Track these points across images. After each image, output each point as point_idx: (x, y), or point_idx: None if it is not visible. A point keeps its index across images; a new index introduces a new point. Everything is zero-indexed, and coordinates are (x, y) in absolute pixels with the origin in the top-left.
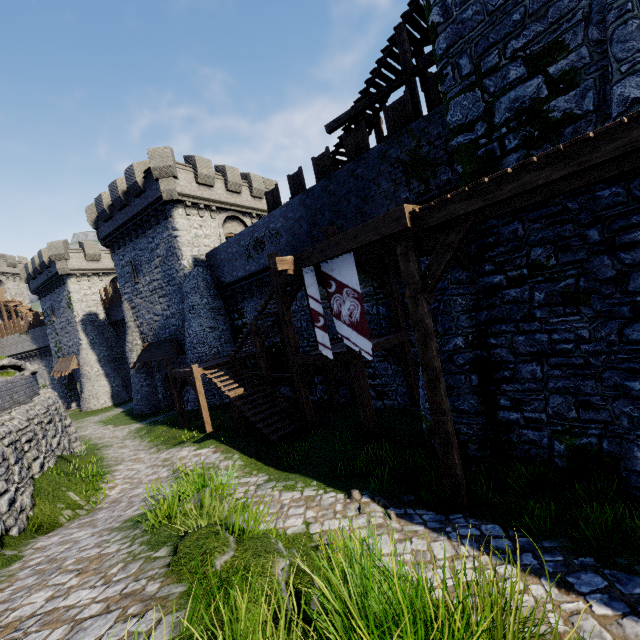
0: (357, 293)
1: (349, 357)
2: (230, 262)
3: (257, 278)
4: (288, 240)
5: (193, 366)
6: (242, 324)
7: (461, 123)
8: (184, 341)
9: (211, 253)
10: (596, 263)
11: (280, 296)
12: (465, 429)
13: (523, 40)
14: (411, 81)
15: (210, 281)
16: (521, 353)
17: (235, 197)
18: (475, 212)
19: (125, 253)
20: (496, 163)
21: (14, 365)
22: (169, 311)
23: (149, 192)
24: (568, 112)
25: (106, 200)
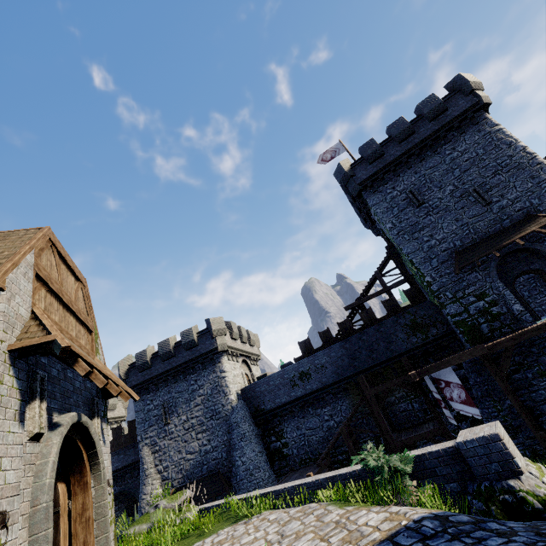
0: (459, 385)
1: (442, 430)
2: (272, 392)
3: (303, 400)
4: (333, 370)
5: (311, 473)
6: (281, 445)
7: (455, 313)
8: (228, 473)
9: (248, 387)
10: (542, 360)
11: (374, 402)
12: (538, 447)
13: (470, 290)
14: (390, 291)
15: (248, 411)
16: (538, 401)
17: (244, 346)
18: (514, 345)
19: (155, 397)
20: (478, 327)
21: (190, 497)
22: (209, 445)
23: (202, 346)
24: (499, 312)
25: (149, 354)
